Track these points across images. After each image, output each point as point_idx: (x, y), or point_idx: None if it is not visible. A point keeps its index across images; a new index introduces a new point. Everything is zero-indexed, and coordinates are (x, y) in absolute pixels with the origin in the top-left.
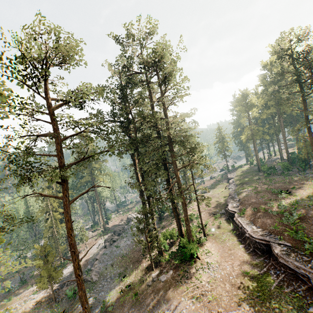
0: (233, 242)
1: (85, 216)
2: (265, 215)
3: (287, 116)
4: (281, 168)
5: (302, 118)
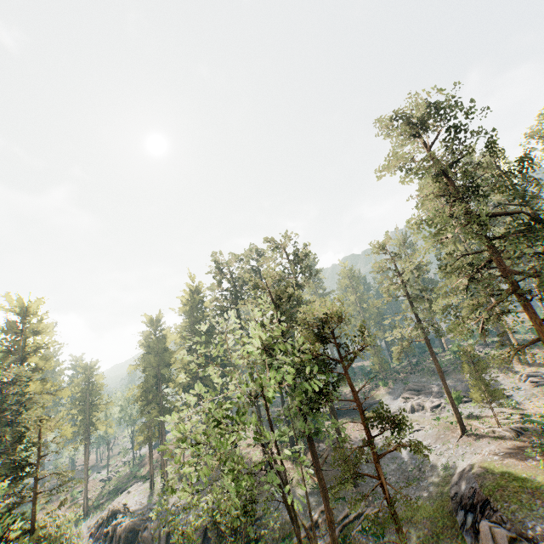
0: None
1: None
2: None
3: None
4: None
5: None
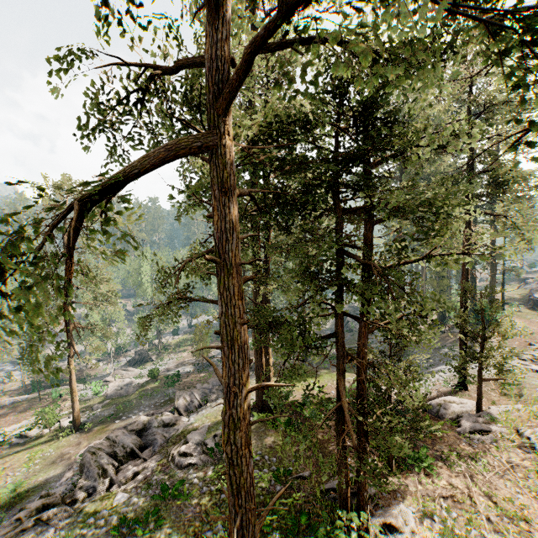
0: None
1: None
2: None
3: None
4: None
5: None
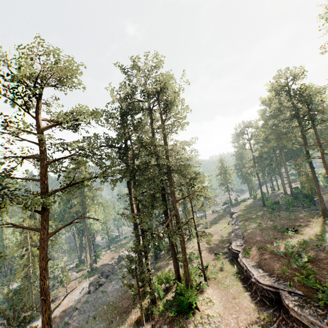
0: (237, 288)
1: (71, 252)
2: (272, 256)
3: (288, 150)
4: (286, 204)
5: (302, 153)
